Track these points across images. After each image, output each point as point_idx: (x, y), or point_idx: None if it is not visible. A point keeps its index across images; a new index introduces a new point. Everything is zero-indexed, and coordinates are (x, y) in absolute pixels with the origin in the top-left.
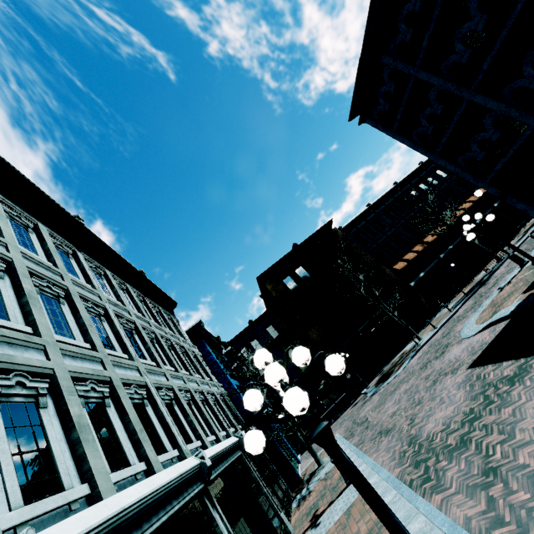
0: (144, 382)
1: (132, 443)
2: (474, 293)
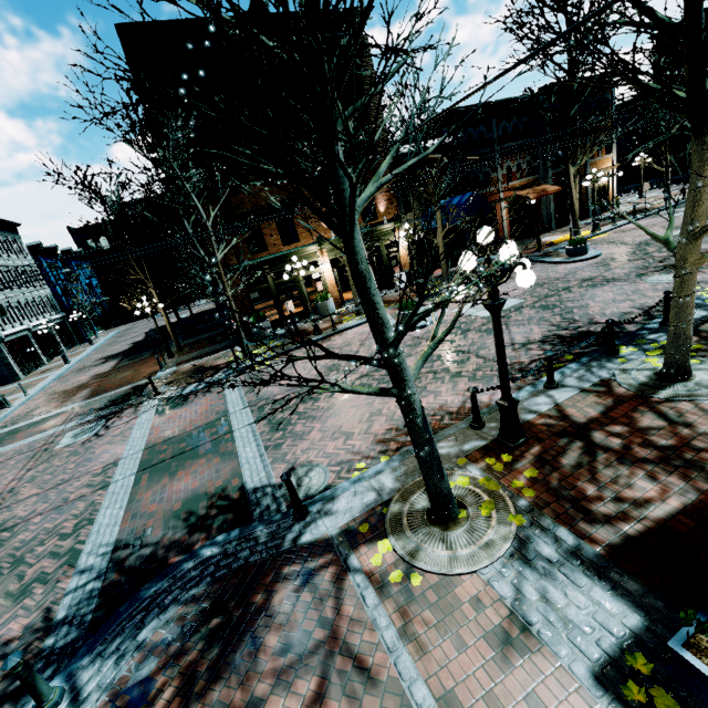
0: (8, 300)
1: (8, 320)
2: None
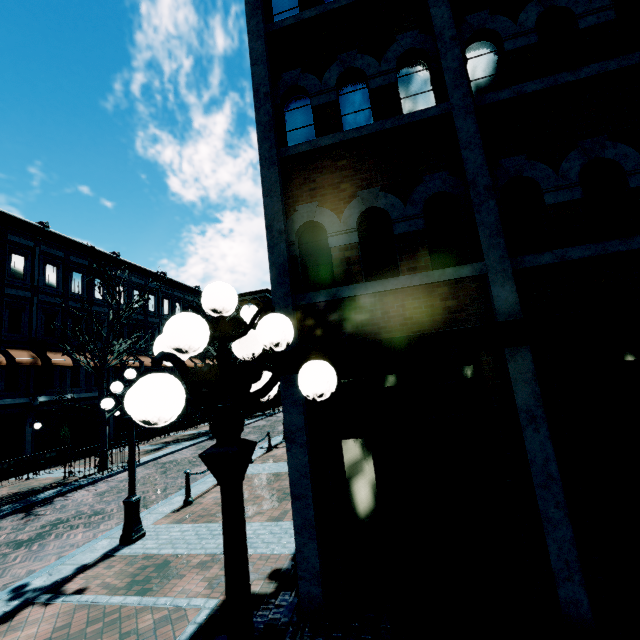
0: None
1: None
2: None
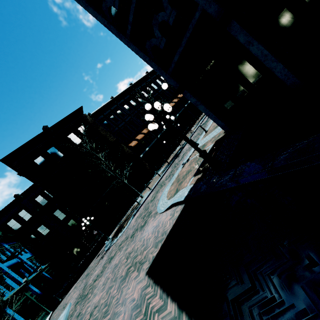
0: None
1: None
2: (173, 162)
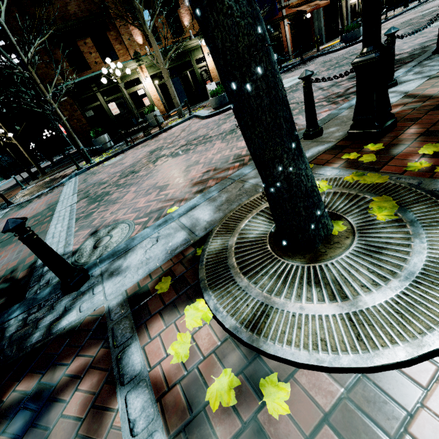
0: None
1: None
2: None
